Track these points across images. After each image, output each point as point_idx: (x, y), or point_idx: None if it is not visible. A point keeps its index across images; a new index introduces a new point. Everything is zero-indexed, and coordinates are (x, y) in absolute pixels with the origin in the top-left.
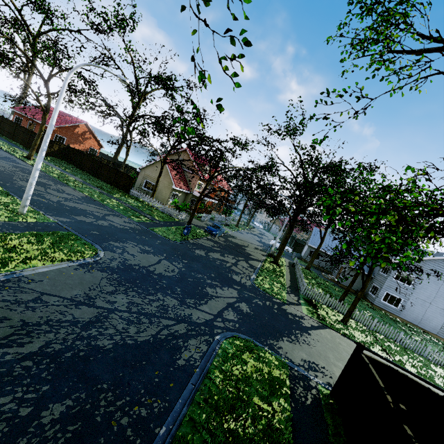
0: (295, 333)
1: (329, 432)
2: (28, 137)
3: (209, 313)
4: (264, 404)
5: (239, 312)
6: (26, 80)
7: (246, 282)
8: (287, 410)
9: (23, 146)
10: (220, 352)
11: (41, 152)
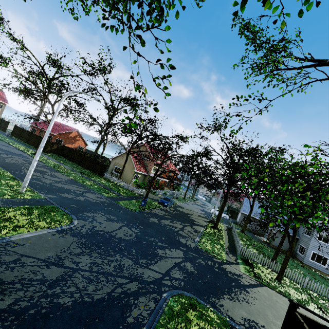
0: (235, 291)
1: None
2: (37, 140)
3: (158, 272)
4: None
5: (184, 271)
6: (41, 106)
7: (191, 244)
8: None
9: (33, 147)
10: (166, 309)
11: (39, 149)
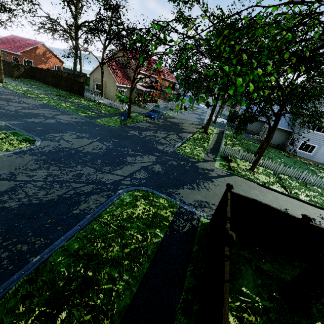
0: (199, 182)
1: (194, 249)
2: None
3: (120, 175)
4: (138, 234)
5: (150, 172)
6: None
7: (169, 150)
8: (160, 237)
9: None
10: (117, 201)
11: None
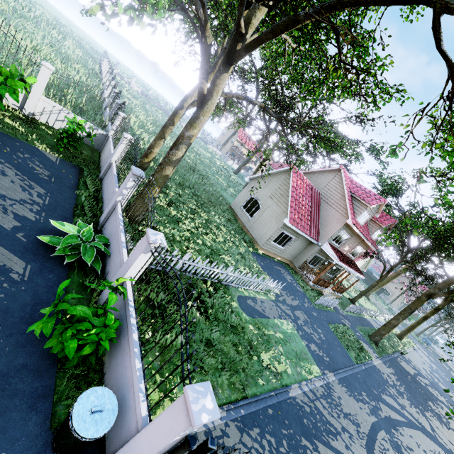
0: None
1: None
2: None
3: None
4: None
5: None
6: None
7: None
8: None
9: None
10: None
11: None
